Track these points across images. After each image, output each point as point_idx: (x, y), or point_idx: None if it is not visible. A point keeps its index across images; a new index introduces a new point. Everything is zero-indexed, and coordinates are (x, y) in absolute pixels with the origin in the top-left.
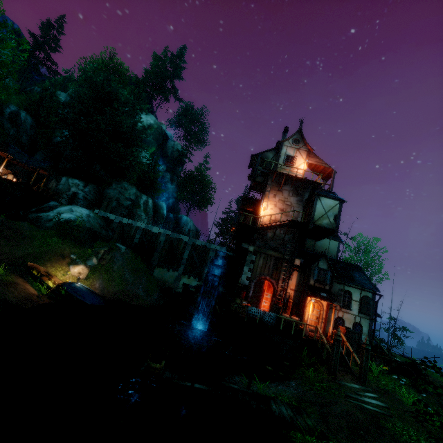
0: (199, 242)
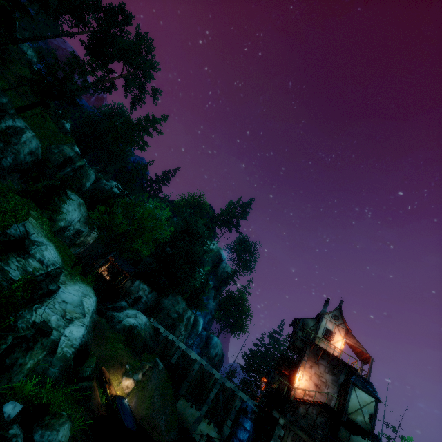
0: (228, 383)
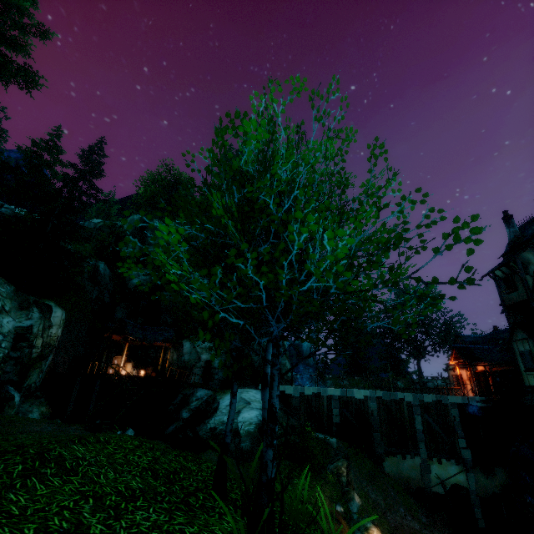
0: (427, 398)
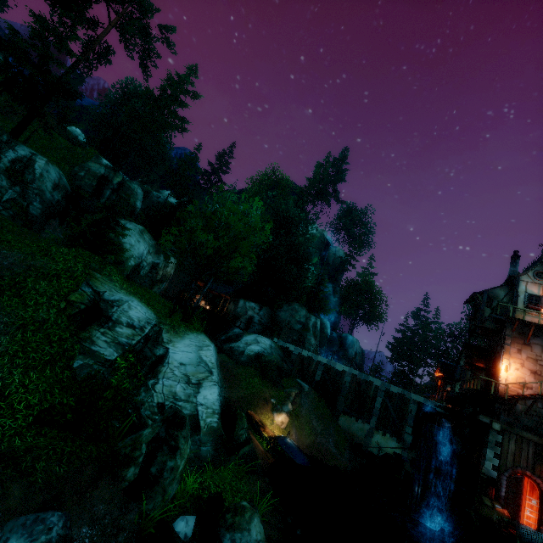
0: (393, 388)
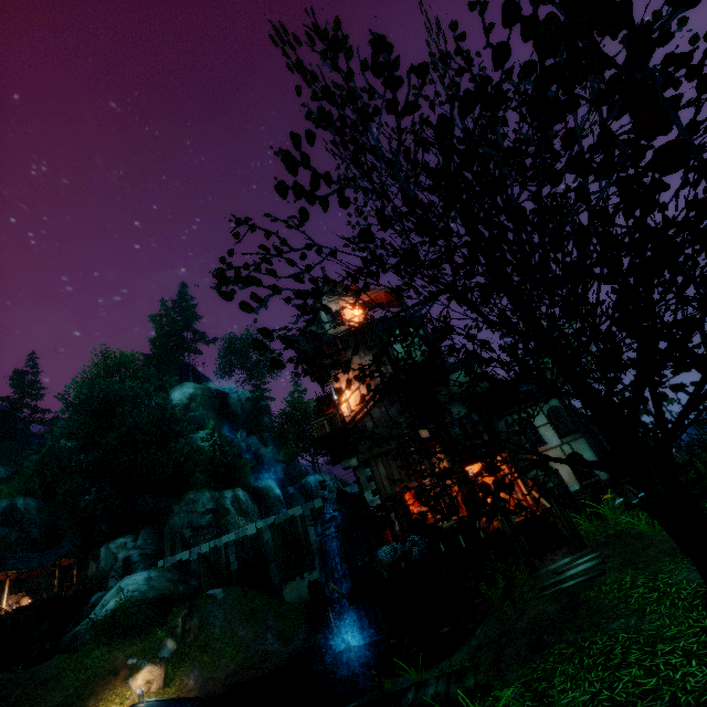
0: (318, 503)
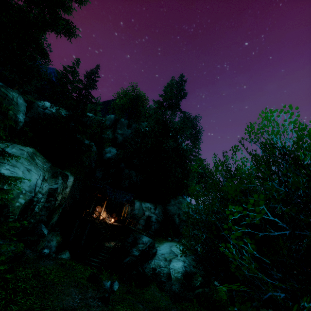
0: None
